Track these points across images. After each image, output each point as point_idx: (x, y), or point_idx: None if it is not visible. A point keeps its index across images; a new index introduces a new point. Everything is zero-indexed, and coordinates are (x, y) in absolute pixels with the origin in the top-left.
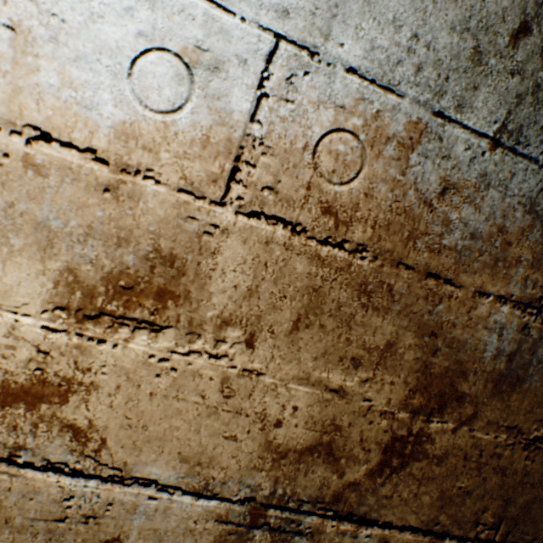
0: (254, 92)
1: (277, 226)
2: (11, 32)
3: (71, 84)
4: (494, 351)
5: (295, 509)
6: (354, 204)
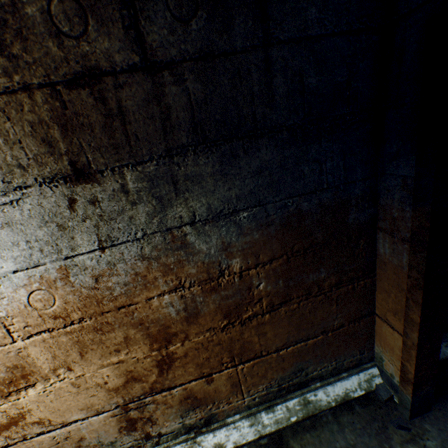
0: None
1: (43, 334)
2: None
3: None
4: (176, 312)
5: (139, 399)
6: (64, 309)
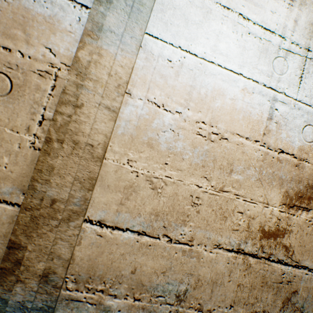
0: None
1: None
2: (275, 124)
3: (288, 136)
4: None
5: None
6: None
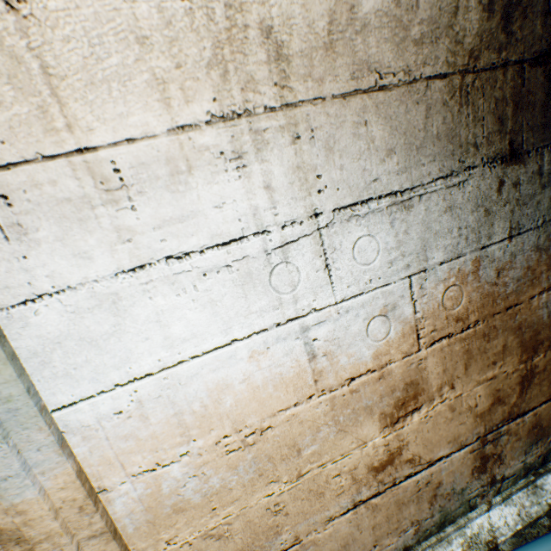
0: (411, 303)
1: (442, 341)
2: (325, 356)
3: (351, 355)
4: (546, 314)
5: (496, 428)
6: (466, 309)
